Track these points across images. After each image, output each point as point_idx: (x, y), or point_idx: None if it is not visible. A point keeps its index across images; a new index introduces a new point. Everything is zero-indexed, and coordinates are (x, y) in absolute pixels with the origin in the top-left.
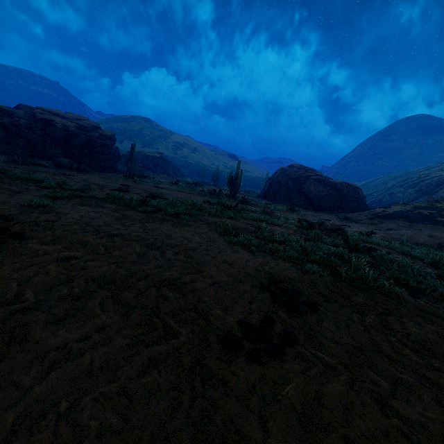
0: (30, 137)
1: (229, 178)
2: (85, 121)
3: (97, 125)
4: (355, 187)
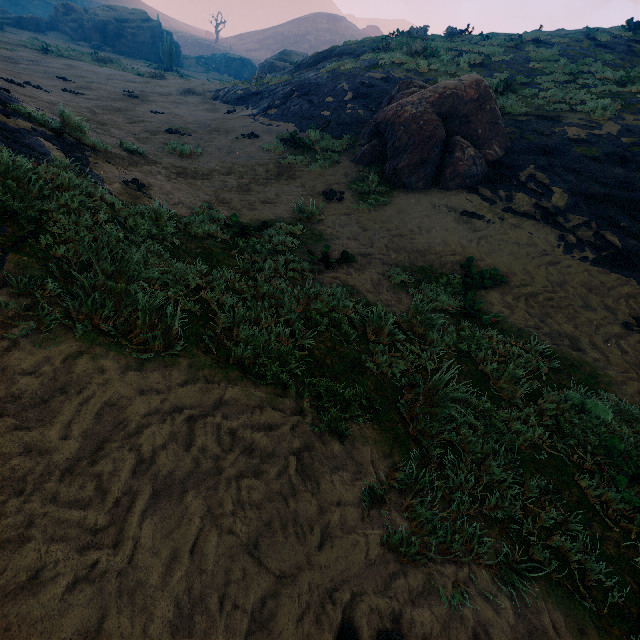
0: (85, 28)
1: (164, 53)
2: (135, 15)
3: (142, 19)
4: (277, 66)
